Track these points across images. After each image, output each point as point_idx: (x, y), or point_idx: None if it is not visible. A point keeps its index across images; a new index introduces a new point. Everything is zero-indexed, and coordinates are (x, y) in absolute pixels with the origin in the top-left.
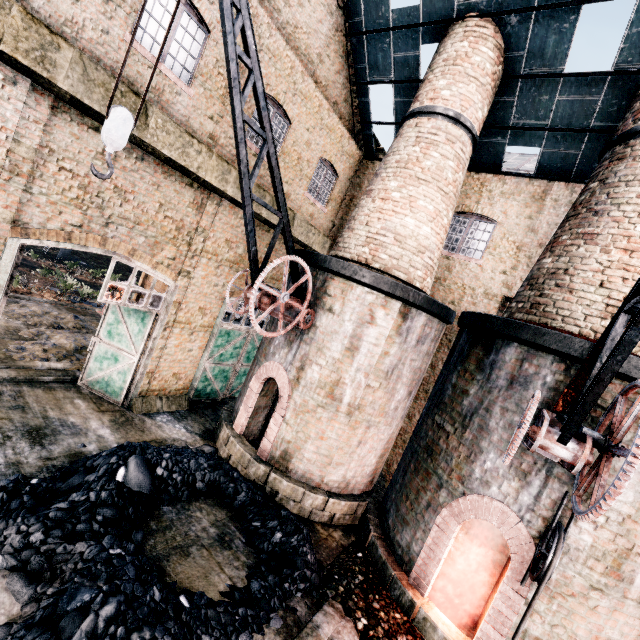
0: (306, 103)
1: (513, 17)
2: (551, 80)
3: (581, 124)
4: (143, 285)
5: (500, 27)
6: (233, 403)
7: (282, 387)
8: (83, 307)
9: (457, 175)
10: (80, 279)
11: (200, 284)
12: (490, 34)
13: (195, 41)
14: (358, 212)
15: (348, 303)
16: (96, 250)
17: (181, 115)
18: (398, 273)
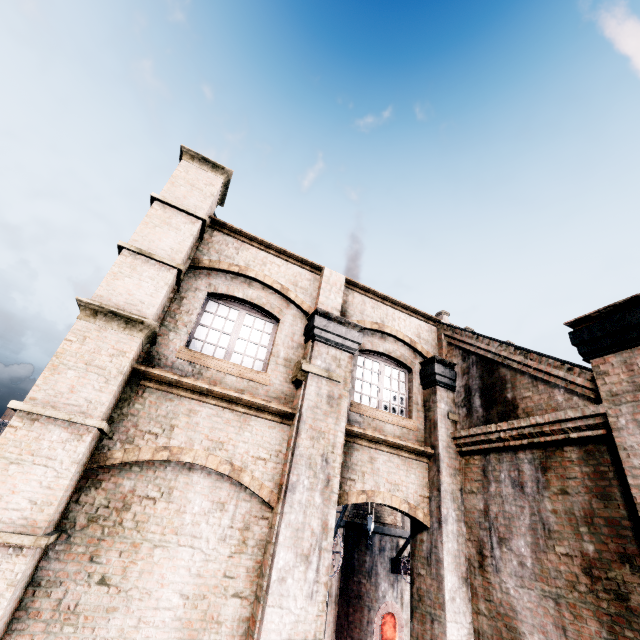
0: None
1: None
2: None
3: None
4: None
5: None
6: None
7: None
8: None
9: None
10: None
11: None
12: None
13: None
14: None
15: None
16: None
17: None
18: None
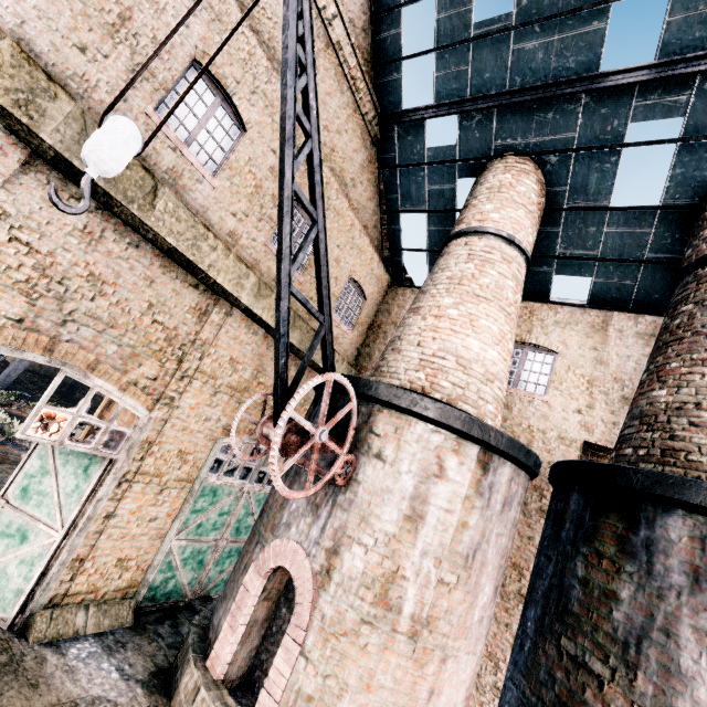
0: (338, 220)
1: (552, 157)
2: (597, 213)
3: (634, 255)
4: (100, 418)
5: (539, 165)
6: (209, 611)
7: (301, 585)
8: (4, 451)
9: (517, 296)
10: (14, 414)
11: (186, 417)
12: (531, 170)
13: (228, 136)
14: (404, 331)
15: (405, 446)
16: (36, 357)
17: (198, 204)
18: (465, 406)
